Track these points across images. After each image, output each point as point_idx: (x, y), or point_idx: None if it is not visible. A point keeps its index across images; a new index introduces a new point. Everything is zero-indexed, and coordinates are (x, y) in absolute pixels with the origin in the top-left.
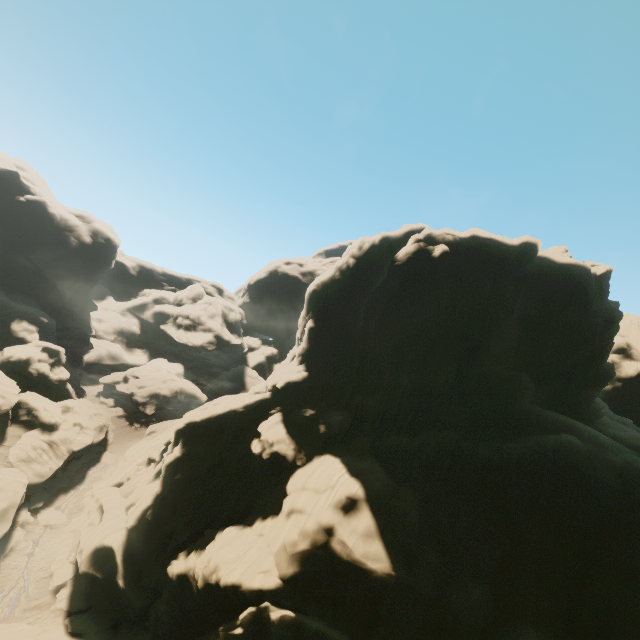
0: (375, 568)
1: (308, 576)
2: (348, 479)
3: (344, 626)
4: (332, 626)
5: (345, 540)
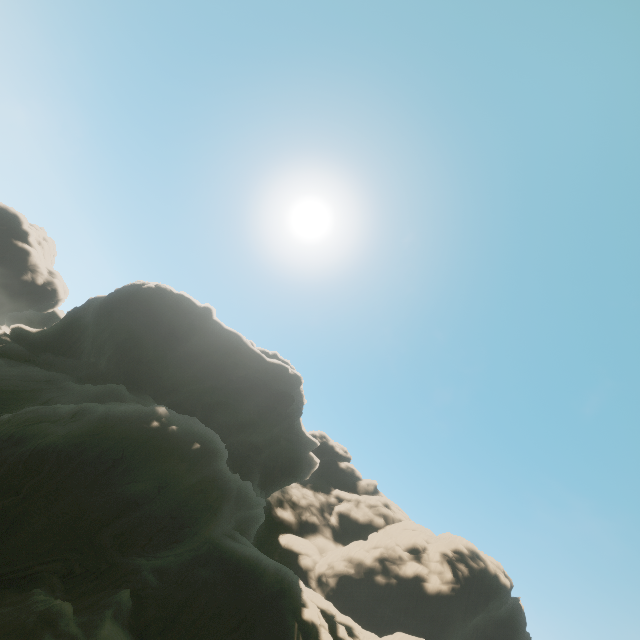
0: None
1: None
2: None
3: None
4: None
5: None
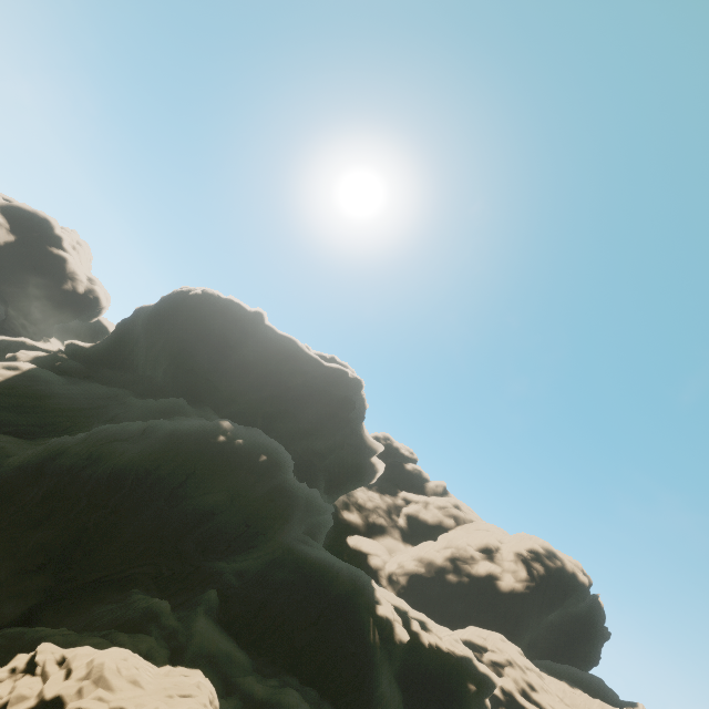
0: None
1: None
2: (30, 365)
3: None
4: None
5: None
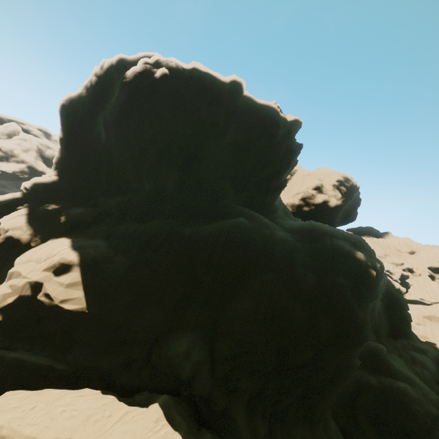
0: (70, 309)
1: (15, 323)
2: (68, 252)
3: (49, 353)
4: (37, 354)
5: (49, 293)
